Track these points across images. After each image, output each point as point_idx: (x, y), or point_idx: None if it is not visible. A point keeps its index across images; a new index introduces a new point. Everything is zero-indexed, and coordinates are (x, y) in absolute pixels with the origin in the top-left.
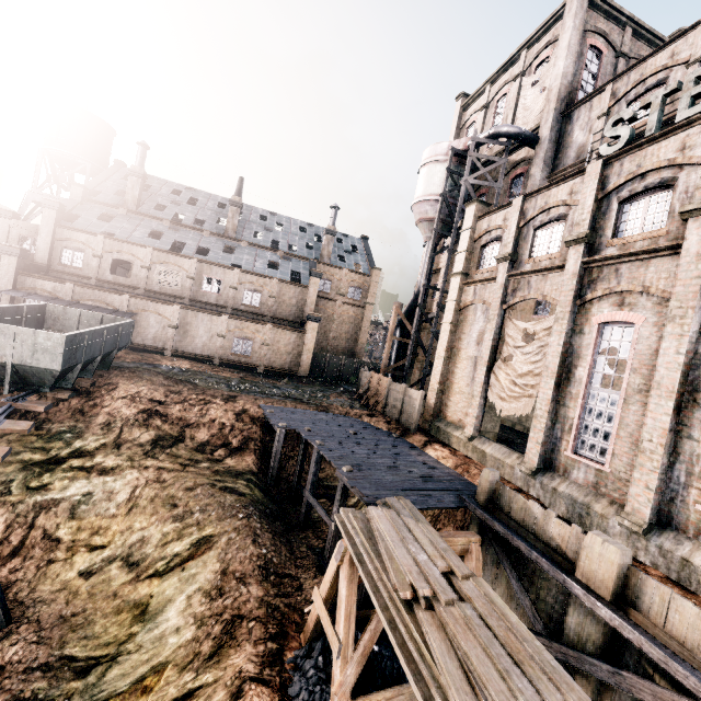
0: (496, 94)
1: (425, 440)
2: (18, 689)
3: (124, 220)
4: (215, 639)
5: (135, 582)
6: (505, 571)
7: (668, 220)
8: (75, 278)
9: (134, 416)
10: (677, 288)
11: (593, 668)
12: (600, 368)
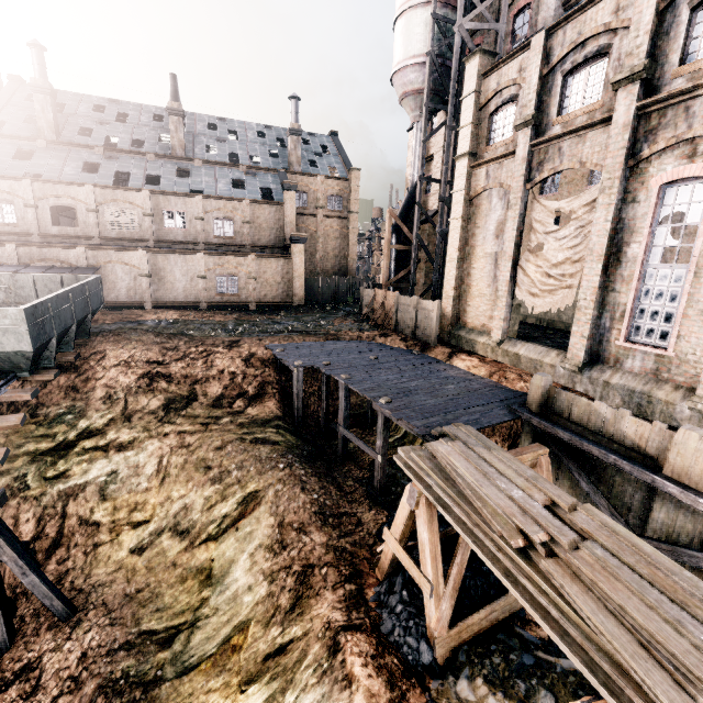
0: None
1: (449, 352)
2: (107, 672)
3: (46, 155)
4: (291, 591)
5: (190, 549)
6: (572, 475)
7: None
8: (14, 238)
9: (135, 384)
10: None
11: (693, 560)
12: (661, 241)
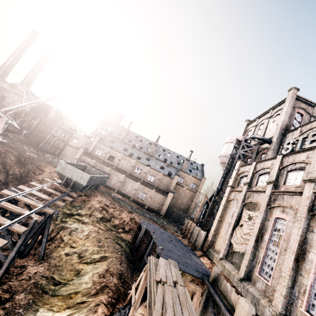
0: (260, 122)
1: (201, 254)
2: (38, 280)
3: (117, 143)
4: (96, 290)
5: (79, 263)
6: (211, 312)
7: (301, 182)
8: (96, 159)
9: (98, 207)
10: (300, 208)
11: None
12: (274, 237)
